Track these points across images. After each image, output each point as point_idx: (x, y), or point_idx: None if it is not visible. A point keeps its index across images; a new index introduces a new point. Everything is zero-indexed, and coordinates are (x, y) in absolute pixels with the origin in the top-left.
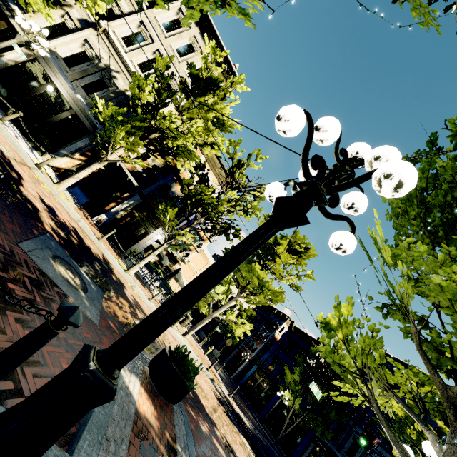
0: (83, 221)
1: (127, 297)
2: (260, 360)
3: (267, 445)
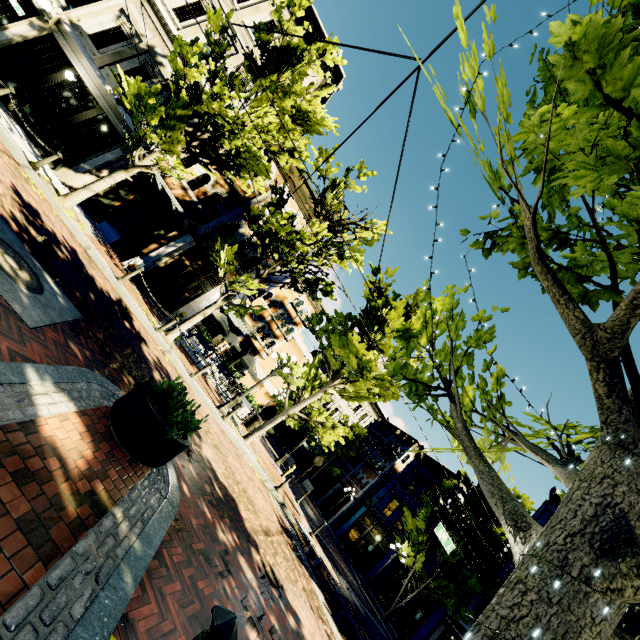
0: (98, 253)
1: (143, 352)
2: (371, 499)
3: (367, 615)
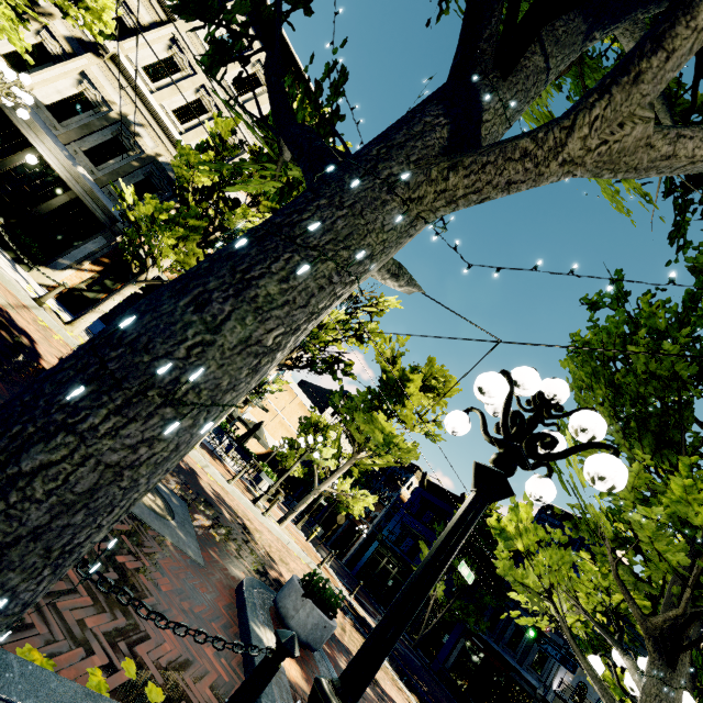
0: None
1: (206, 492)
2: (382, 533)
3: (405, 653)
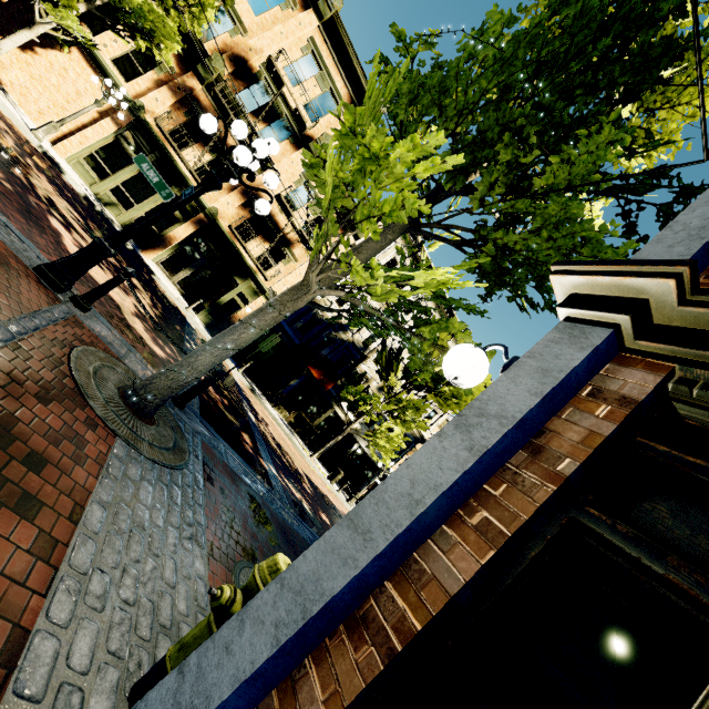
0: None
1: None
2: None
3: None
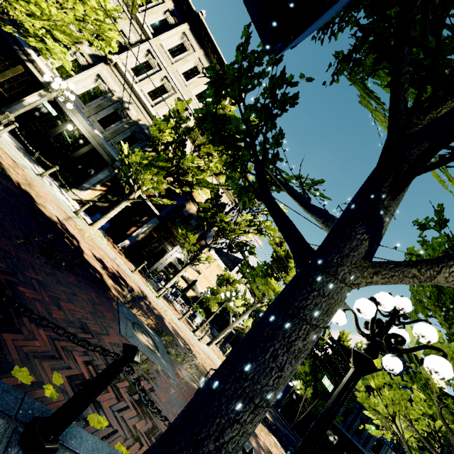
0: (117, 257)
1: (169, 329)
2: None
3: (286, 433)
